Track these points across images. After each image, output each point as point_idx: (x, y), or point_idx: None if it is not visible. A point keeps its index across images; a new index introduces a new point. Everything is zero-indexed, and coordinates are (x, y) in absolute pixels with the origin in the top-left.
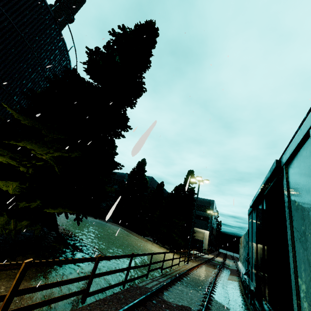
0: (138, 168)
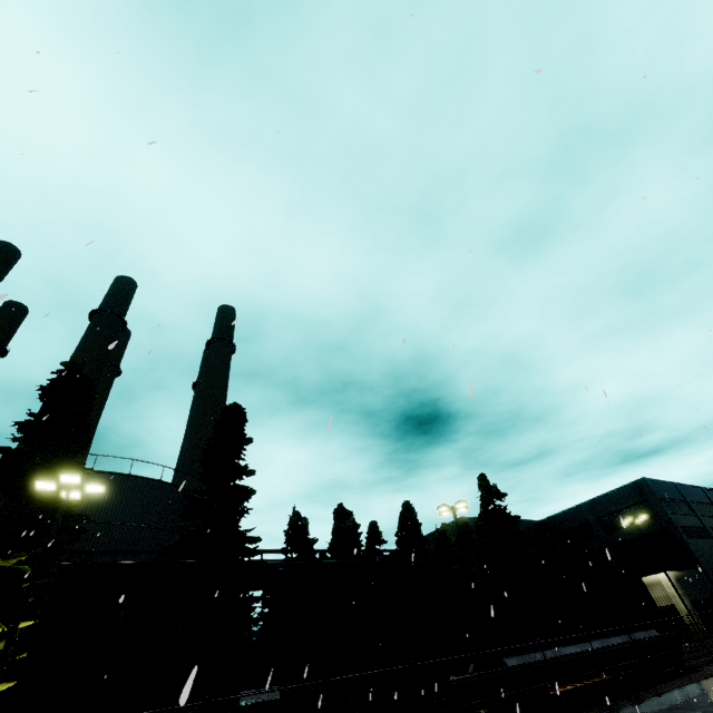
0: (403, 529)
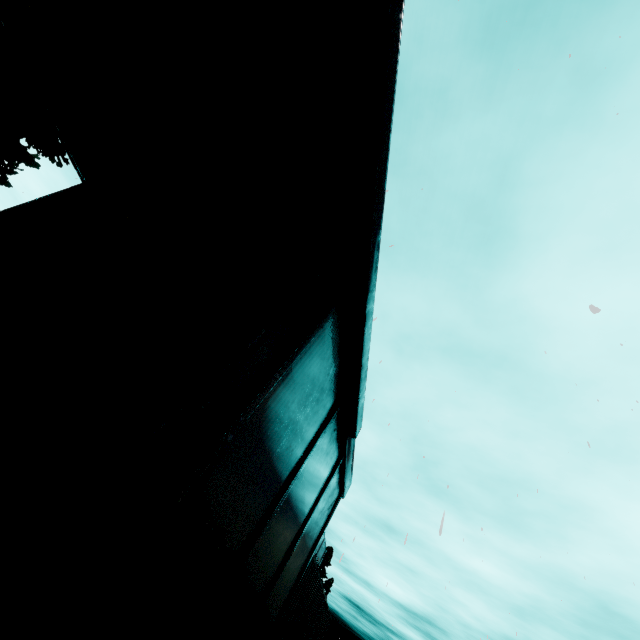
0: None
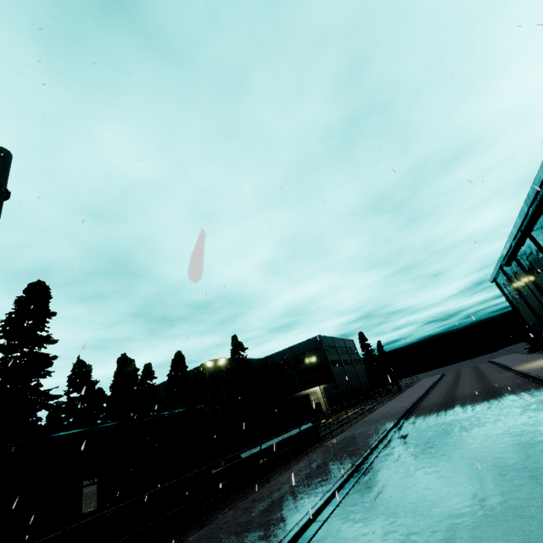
0: (174, 370)
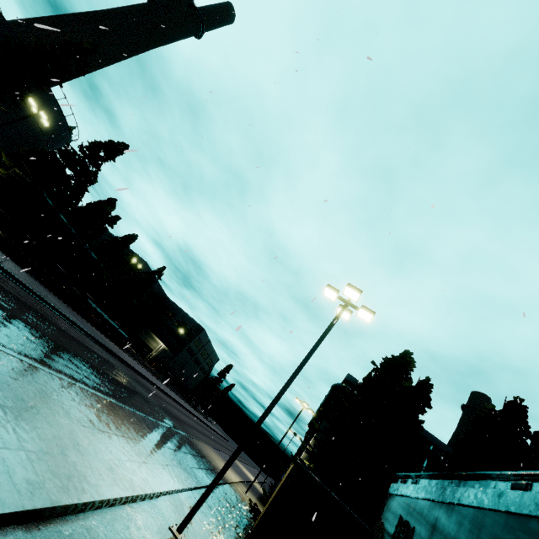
0: (122, 239)
